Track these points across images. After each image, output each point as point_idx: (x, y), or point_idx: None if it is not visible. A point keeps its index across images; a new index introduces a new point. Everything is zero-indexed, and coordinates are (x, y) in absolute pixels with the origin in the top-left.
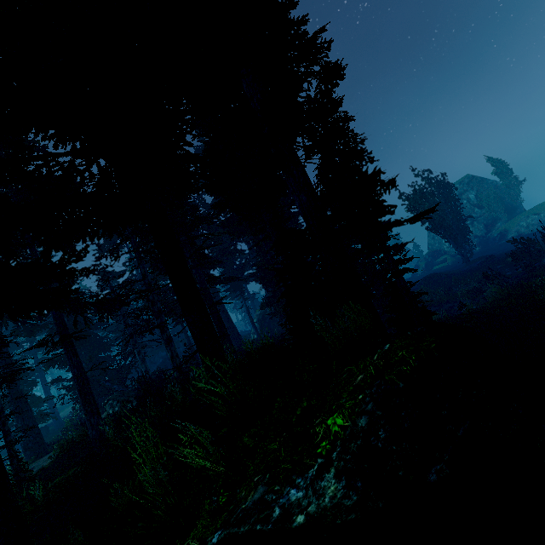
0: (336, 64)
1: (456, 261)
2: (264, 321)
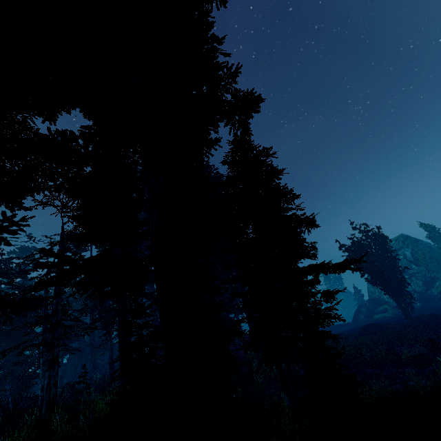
0: (246, 92)
1: (397, 314)
2: None
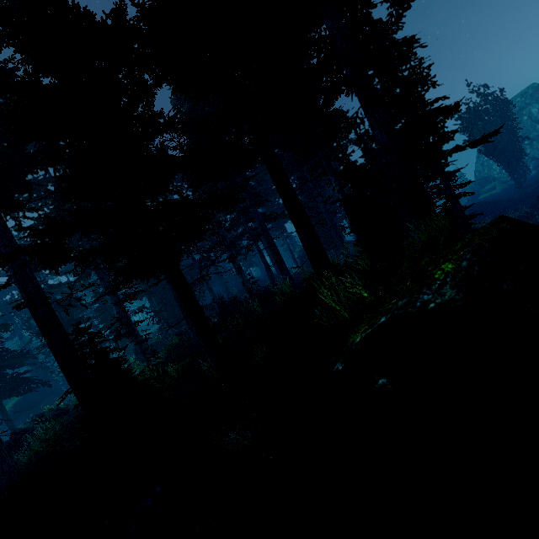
0: None
1: (506, 188)
2: (304, 257)
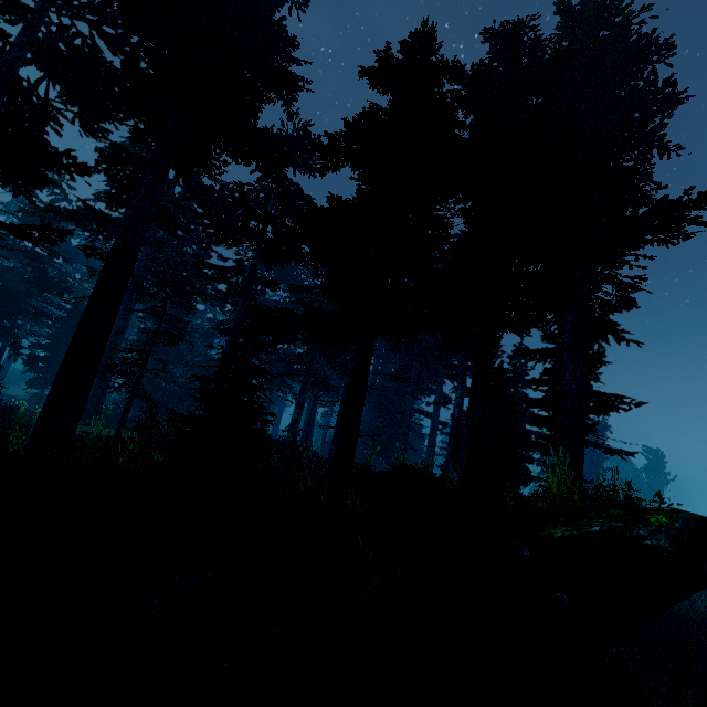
0: (635, 301)
1: None
2: None
